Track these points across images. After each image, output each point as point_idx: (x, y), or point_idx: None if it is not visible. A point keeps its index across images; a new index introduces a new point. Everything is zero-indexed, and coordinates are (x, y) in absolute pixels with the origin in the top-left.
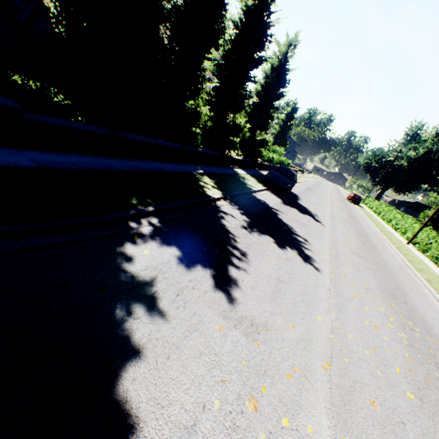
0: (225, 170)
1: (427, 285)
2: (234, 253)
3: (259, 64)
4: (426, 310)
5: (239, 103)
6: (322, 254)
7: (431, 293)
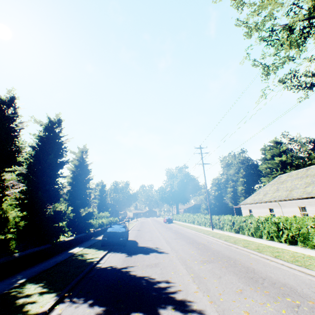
0: (58, 258)
1: (248, 250)
2: None
3: (63, 165)
4: (273, 272)
5: (55, 194)
6: (188, 285)
7: (256, 255)
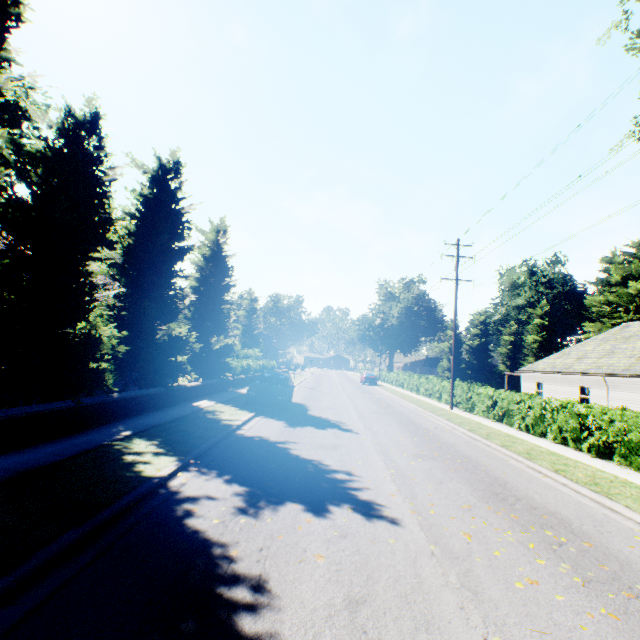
0: (176, 411)
1: (509, 452)
2: (236, 598)
3: (184, 255)
4: (540, 493)
5: (170, 307)
6: (382, 484)
7: (520, 463)
